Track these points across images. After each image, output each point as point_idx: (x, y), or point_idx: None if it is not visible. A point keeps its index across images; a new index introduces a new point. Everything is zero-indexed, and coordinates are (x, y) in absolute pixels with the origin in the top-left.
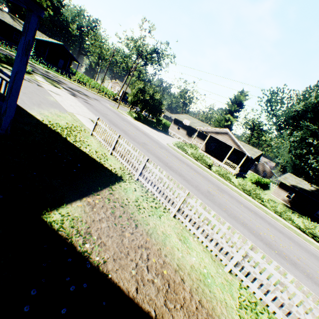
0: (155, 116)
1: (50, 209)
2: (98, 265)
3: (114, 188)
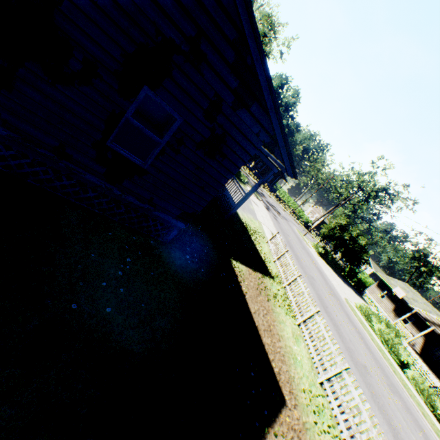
0: (349, 263)
1: (233, 259)
2: (243, 290)
3: (265, 277)
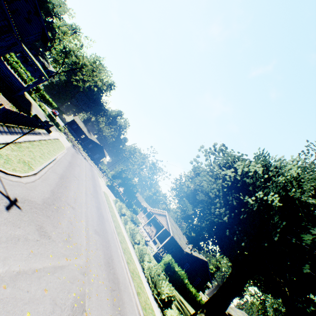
0: (128, 197)
1: None
2: None
3: None
